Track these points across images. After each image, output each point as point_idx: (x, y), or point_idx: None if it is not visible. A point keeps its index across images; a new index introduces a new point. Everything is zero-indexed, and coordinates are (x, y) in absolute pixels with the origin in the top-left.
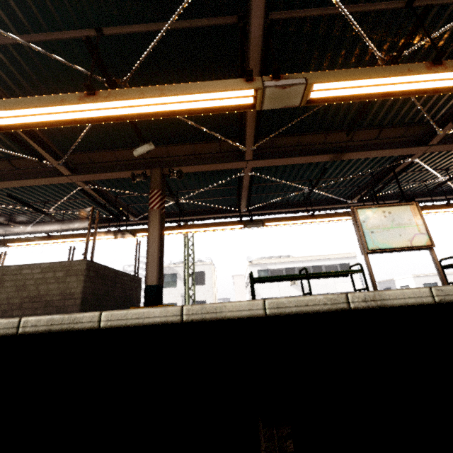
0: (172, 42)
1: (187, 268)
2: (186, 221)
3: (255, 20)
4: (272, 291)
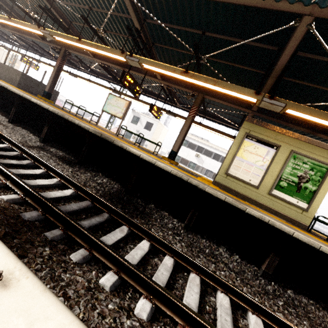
0: (39, 0)
1: None
2: (108, 81)
3: (46, 3)
4: (183, 154)
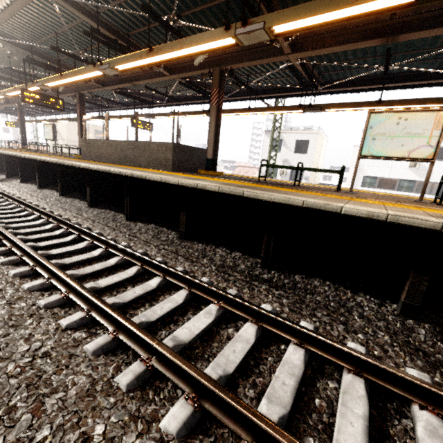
0: None
1: (271, 141)
2: (266, 98)
3: None
4: (380, 171)
